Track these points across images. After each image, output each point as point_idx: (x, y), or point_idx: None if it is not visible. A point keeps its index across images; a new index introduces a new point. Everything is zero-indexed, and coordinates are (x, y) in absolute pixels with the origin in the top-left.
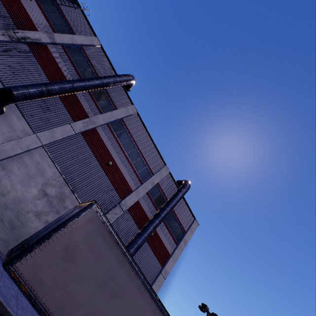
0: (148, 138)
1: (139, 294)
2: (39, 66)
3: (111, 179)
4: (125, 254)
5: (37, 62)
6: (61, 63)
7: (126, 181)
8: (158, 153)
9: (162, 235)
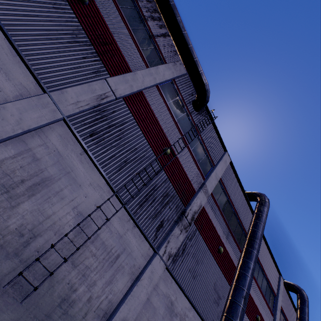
0: (267, 252)
1: None
2: (204, 243)
3: None
4: None
5: (202, 238)
6: (214, 219)
7: None
8: (274, 264)
9: None
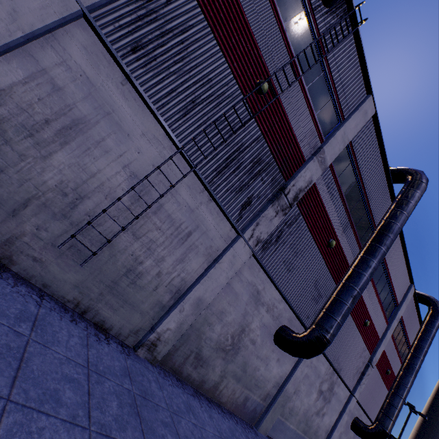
0: (401, 255)
1: None
2: (308, 232)
3: (365, 339)
4: None
5: (306, 226)
6: (328, 203)
7: (376, 332)
8: (407, 271)
9: (394, 366)
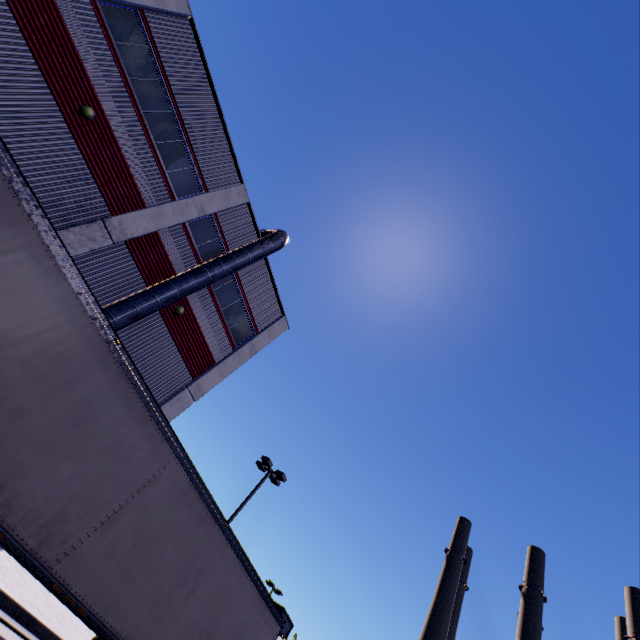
0: (210, 100)
1: (65, 312)
2: None
3: (87, 155)
4: (32, 212)
5: None
6: None
7: (132, 179)
8: (230, 150)
9: (204, 322)
